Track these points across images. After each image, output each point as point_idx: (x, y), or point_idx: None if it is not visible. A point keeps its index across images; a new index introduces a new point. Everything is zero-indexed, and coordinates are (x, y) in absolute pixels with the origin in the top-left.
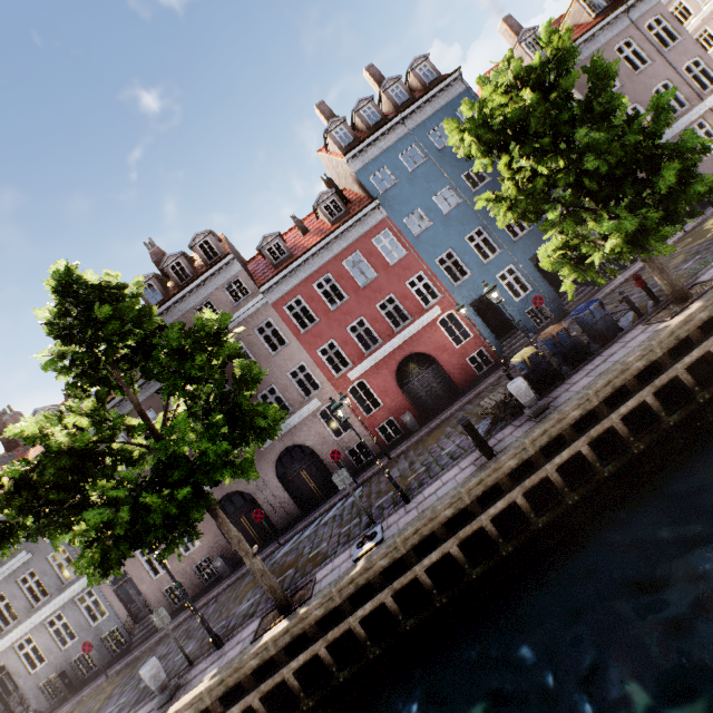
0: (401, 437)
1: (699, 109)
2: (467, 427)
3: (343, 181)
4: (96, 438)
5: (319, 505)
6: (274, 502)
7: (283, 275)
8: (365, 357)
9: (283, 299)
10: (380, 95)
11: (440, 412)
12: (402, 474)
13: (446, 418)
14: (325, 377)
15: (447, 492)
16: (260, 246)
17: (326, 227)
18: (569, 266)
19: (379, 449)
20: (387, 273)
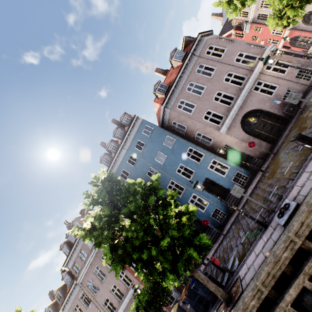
0: (175, 302)
1: (252, 78)
2: None
3: None
4: None
5: None
6: None
7: None
8: None
9: None
10: (114, 136)
11: None
12: None
13: None
14: (132, 275)
15: None
16: None
17: None
18: None
19: (167, 310)
20: None
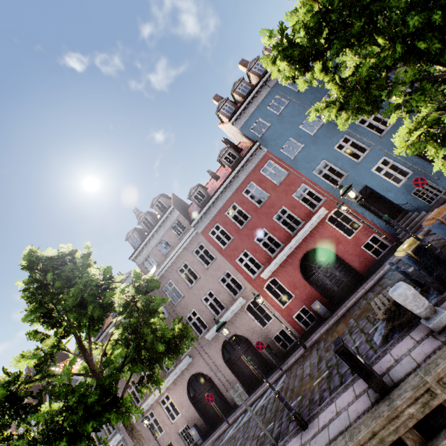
0: (316, 323)
1: None
2: (342, 354)
3: (237, 137)
4: (40, 375)
5: (258, 385)
6: (225, 382)
7: (204, 212)
8: (272, 259)
9: (207, 227)
10: (247, 74)
11: (347, 298)
12: (311, 372)
13: (350, 306)
14: (245, 279)
15: (337, 434)
16: (189, 196)
17: (229, 171)
18: (435, 143)
19: (299, 335)
20: (276, 192)
